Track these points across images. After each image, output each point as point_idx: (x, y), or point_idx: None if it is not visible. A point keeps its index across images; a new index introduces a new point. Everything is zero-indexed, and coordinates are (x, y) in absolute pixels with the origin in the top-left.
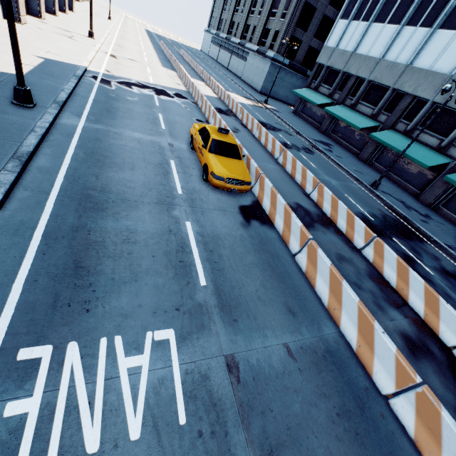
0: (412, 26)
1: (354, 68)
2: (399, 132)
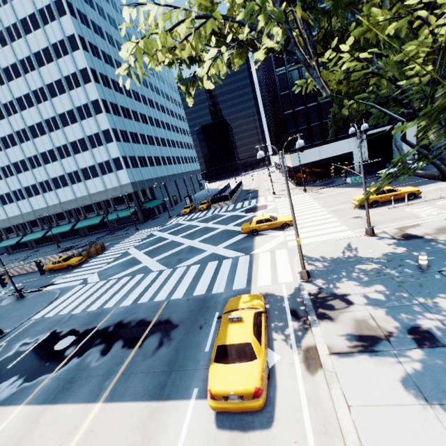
0: (20, 201)
1: (15, 222)
2: (56, 227)
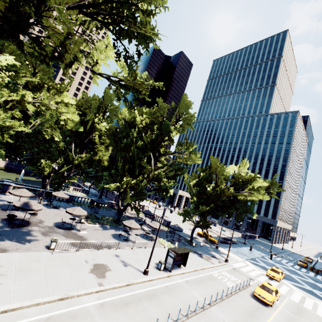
0: None
1: None
2: None
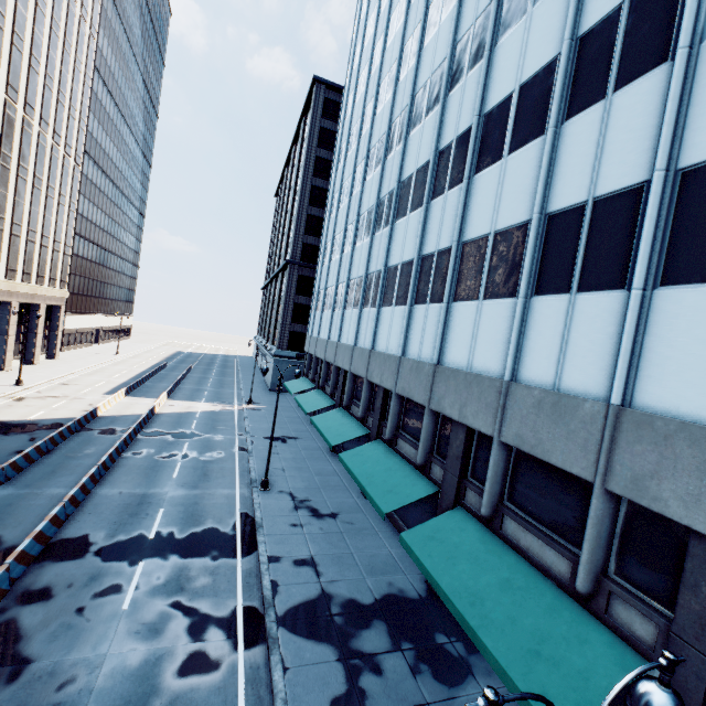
0: (337, 310)
1: (319, 351)
2: (345, 408)
